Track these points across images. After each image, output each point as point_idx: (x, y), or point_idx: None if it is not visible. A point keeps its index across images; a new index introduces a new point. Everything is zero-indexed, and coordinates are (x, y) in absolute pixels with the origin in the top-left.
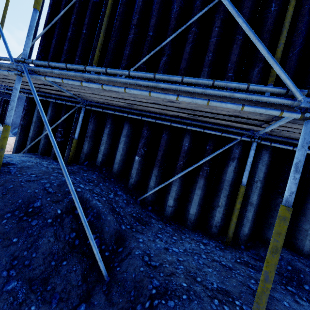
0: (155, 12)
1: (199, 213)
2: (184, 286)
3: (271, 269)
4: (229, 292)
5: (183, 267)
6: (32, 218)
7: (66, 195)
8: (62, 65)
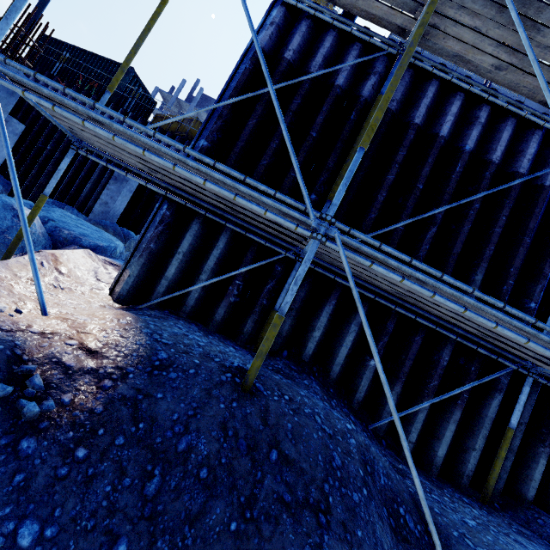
0: (431, 159)
1: (446, 455)
2: None
3: None
4: None
5: None
6: (349, 490)
7: (346, 438)
8: (404, 256)
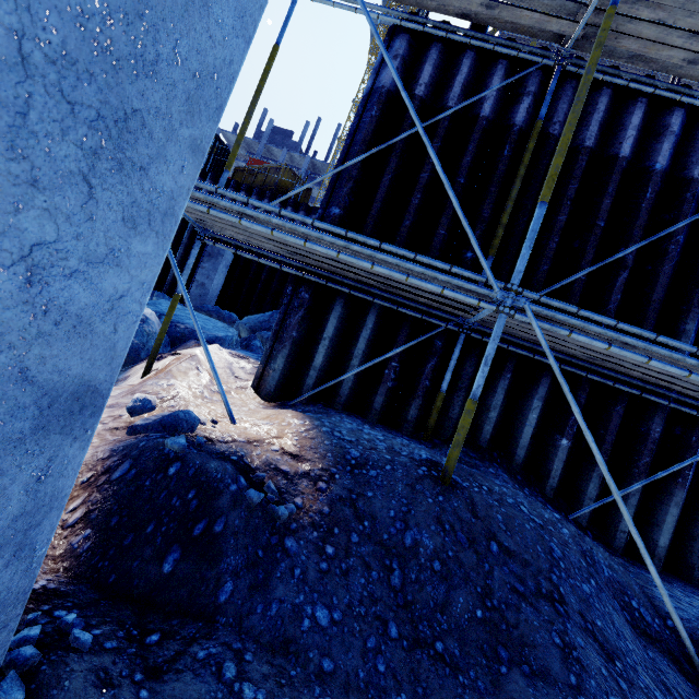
0: (611, 188)
1: (669, 544)
2: None
3: None
4: None
5: None
6: (577, 581)
7: (557, 529)
8: (608, 320)
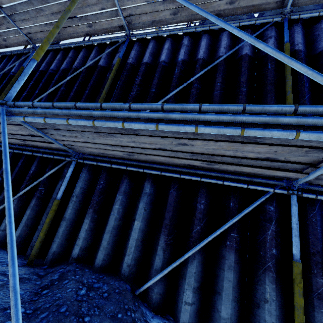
0: (44, 79)
1: (26, 235)
2: None
3: None
4: None
5: None
6: None
7: None
8: None
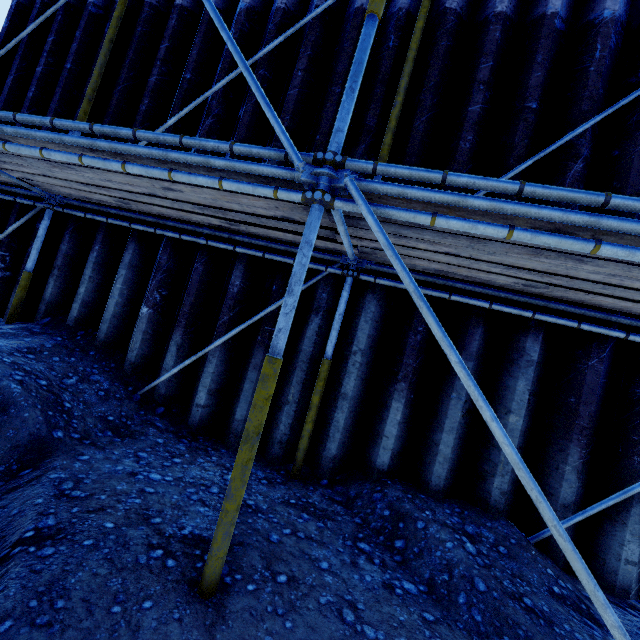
0: (198, 38)
1: None
2: (105, 527)
3: (236, 473)
4: (208, 543)
5: (142, 501)
6: None
7: None
8: None
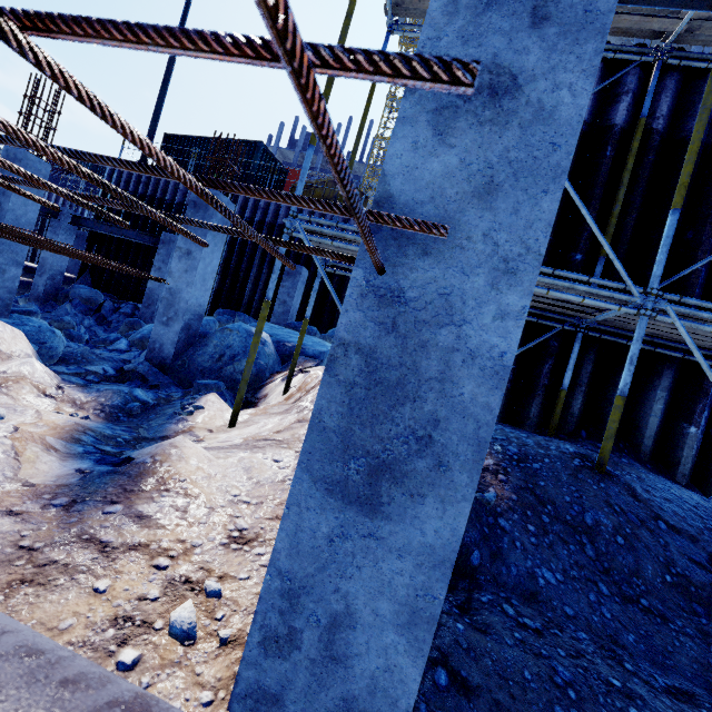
0: None
1: None
2: None
3: None
4: None
5: None
6: None
7: (710, 510)
8: None
